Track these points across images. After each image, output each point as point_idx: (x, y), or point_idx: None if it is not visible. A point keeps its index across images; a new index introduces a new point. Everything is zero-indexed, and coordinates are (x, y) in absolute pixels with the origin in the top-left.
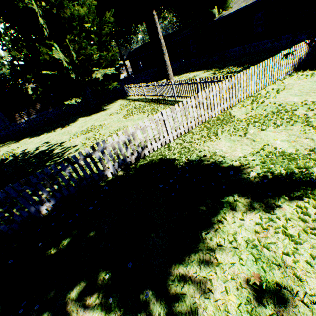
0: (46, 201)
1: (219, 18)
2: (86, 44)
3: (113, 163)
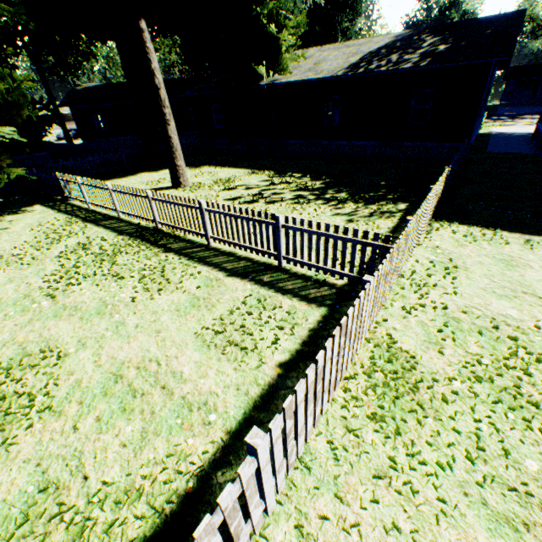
0: None
1: (270, 84)
2: None
3: None
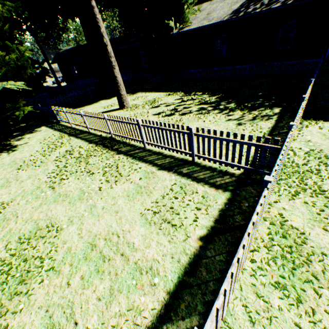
0: None
1: (178, 32)
2: None
3: None
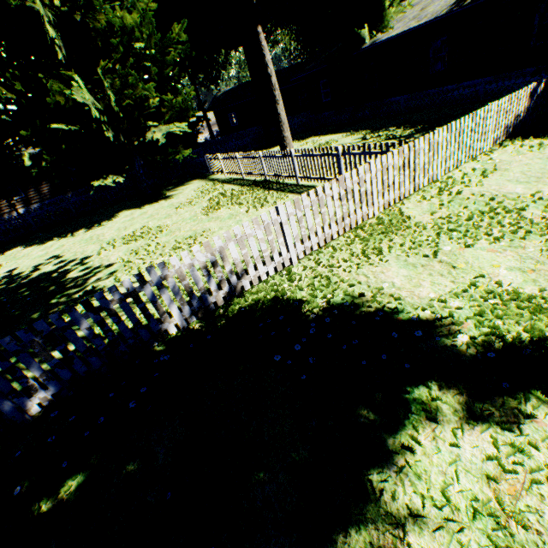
0: (39, 388)
1: (371, 45)
2: (135, 79)
3: (181, 306)
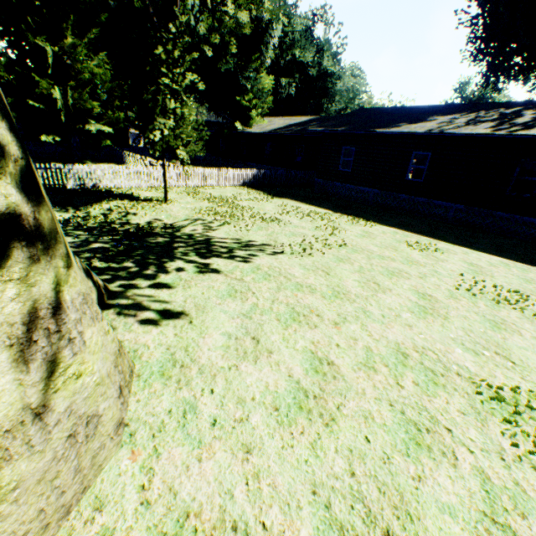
0: None
1: (241, 132)
2: (89, 99)
3: (75, 181)
